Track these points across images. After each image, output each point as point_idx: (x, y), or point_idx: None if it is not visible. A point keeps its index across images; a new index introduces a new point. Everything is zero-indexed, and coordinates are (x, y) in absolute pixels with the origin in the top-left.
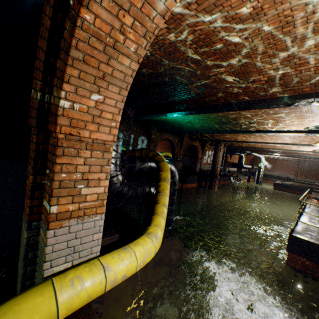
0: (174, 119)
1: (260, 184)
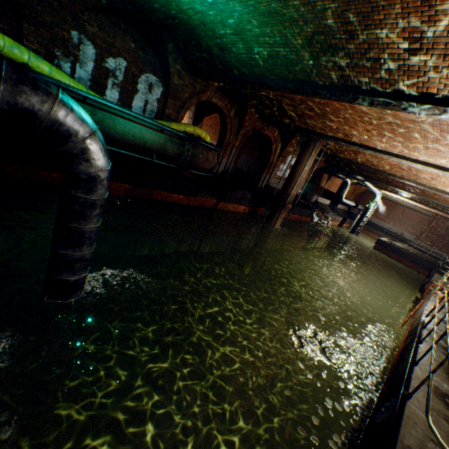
0: (199, 10)
1: (356, 235)
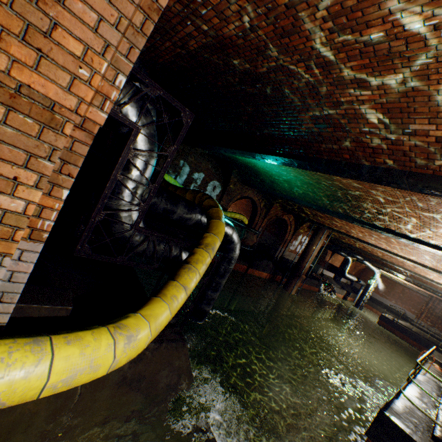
0: (267, 170)
1: (360, 308)
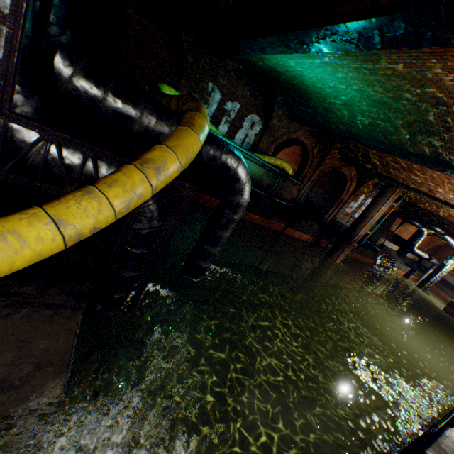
0: (319, 87)
1: (424, 290)
